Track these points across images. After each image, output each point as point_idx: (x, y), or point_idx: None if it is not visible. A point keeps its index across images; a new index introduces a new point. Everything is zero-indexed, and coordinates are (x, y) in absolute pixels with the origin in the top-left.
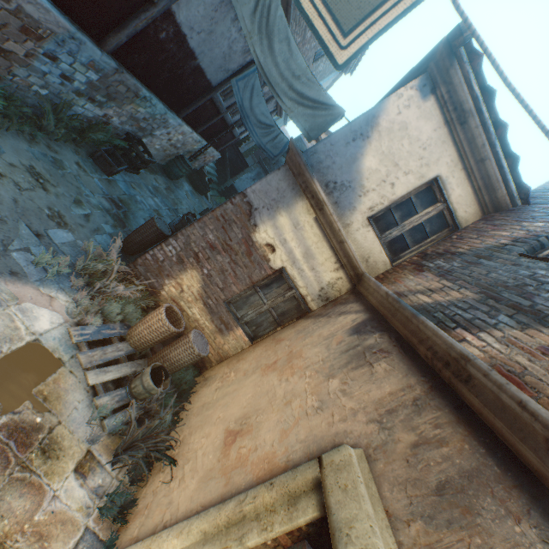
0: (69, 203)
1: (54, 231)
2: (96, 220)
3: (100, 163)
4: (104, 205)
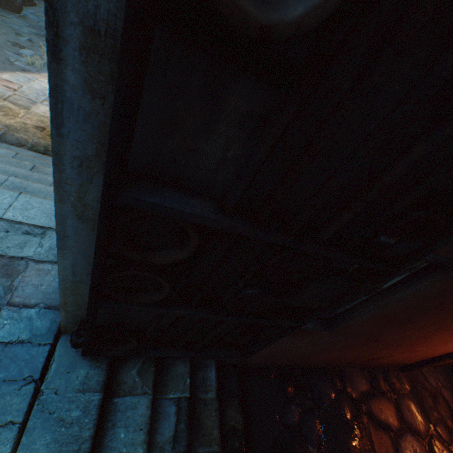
0: (15, 37)
1: (22, 51)
2: (37, 42)
3: (6, 6)
4: (33, 32)
